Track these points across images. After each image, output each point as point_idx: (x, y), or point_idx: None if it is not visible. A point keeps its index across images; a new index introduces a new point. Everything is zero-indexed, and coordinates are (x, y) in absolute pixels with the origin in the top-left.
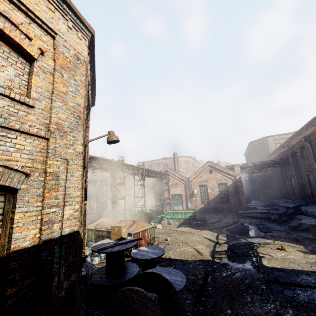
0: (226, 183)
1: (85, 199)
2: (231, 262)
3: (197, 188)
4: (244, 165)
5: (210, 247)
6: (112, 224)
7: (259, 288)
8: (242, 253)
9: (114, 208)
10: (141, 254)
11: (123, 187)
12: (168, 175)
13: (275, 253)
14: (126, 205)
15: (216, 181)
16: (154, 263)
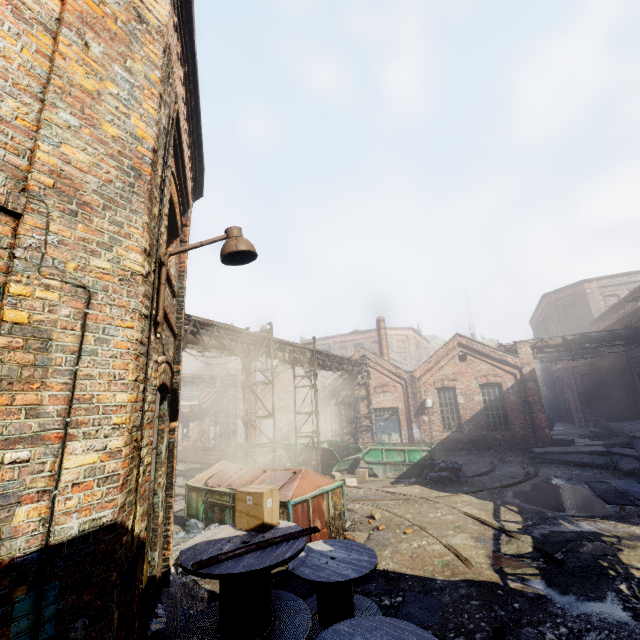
0: (500, 384)
1: (173, 418)
2: (557, 594)
3: (432, 395)
4: (539, 343)
5: (485, 542)
6: (245, 478)
7: None
8: (582, 565)
9: (250, 439)
10: (316, 565)
11: (270, 393)
12: (367, 365)
13: None
14: (276, 430)
15: (476, 380)
16: (350, 590)
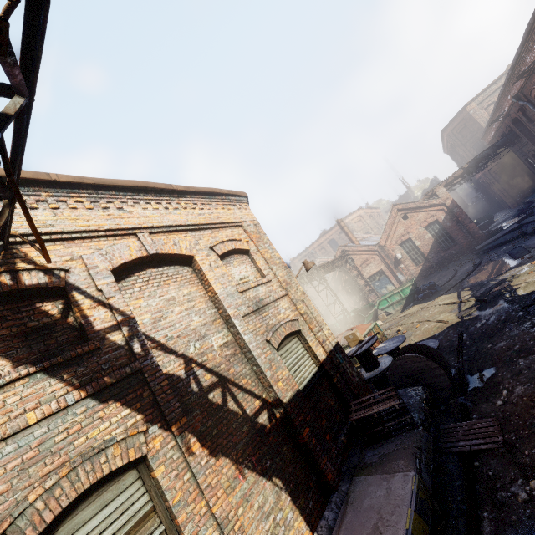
0: (437, 220)
1: None
2: (483, 312)
3: (398, 250)
4: (449, 180)
5: (454, 311)
6: None
7: (515, 317)
8: (493, 296)
9: None
10: (384, 349)
11: None
12: (348, 255)
13: (533, 276)
14: None
15: (421, 226)
16: None
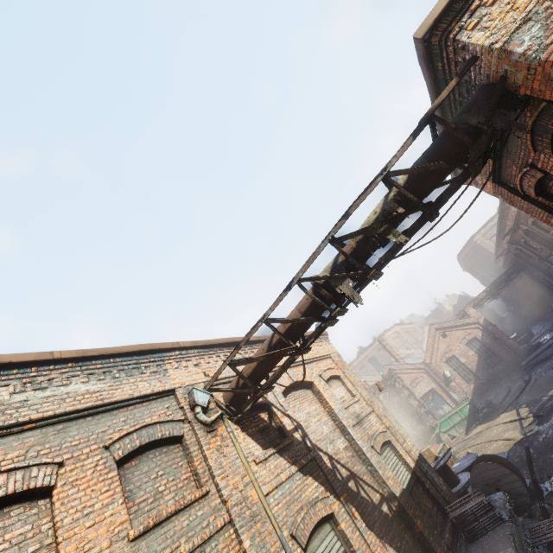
0: (475, 337)
1: None
2: (541, 427)
3: (445, 368)
4: (475, 301)
5: (517, 428)
6: None
7: None
8: (546, 411)
9: None
10: (460, 468)
11: None
12: (395, 374)
13: None
14: None
15: (461, 343)
16: None
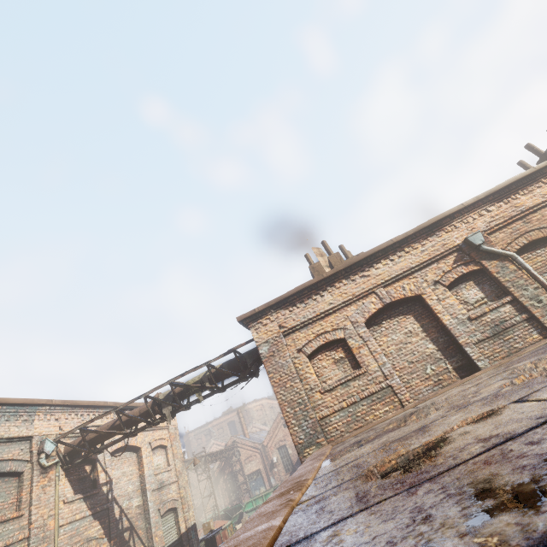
0: None
1: None
2: None
3: (276, 454)
4: None
5: None
6: None
7: None
8: None
9: None
10: None
11: None
12: (237, 446)
13: None
14: None
15: None
16: None
